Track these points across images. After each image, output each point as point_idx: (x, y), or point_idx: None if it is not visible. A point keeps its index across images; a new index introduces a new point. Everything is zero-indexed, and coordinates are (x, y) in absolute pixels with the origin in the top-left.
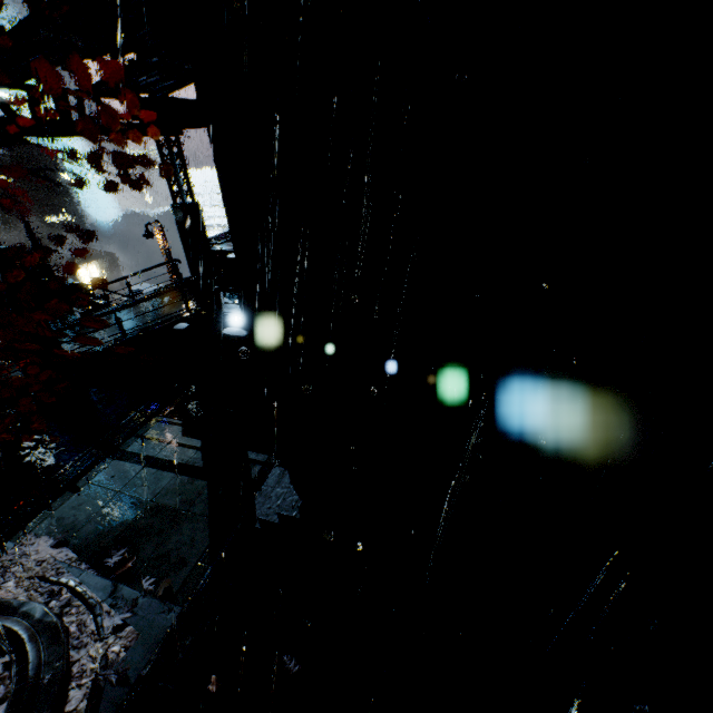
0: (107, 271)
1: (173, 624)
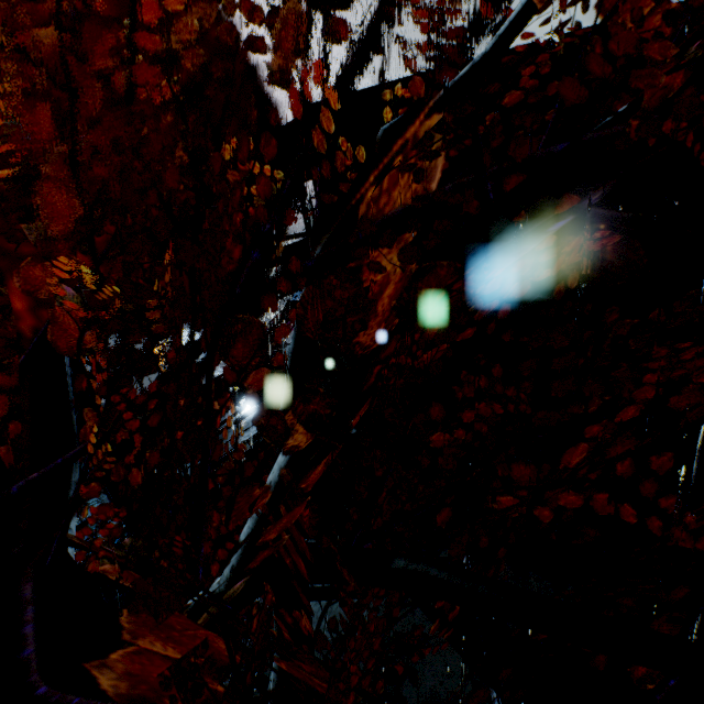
0: None
1: None
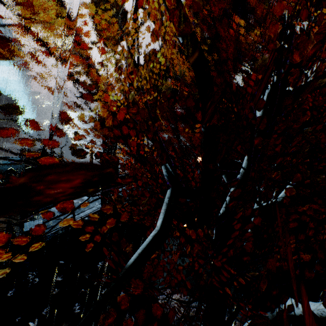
0: None
1: None
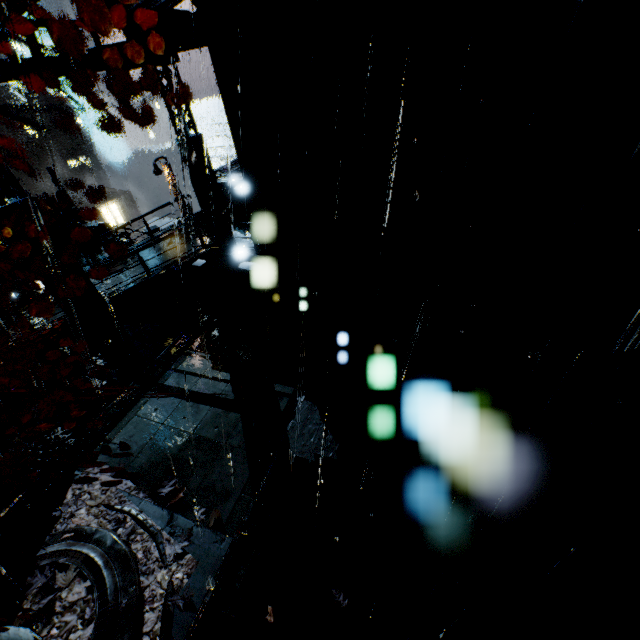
0: (126, 208)
1: (226, 554)
